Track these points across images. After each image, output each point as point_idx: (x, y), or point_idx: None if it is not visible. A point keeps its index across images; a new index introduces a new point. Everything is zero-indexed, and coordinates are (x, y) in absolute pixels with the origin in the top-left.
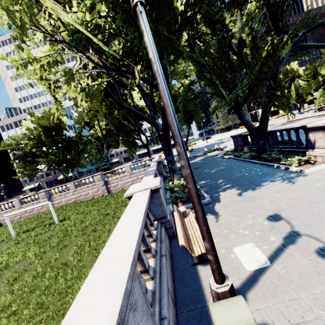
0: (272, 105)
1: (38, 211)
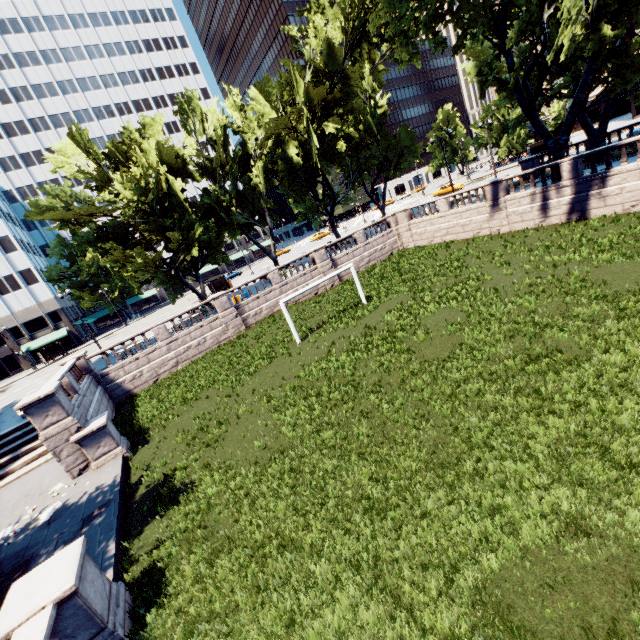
0: None
1: (215, 340)
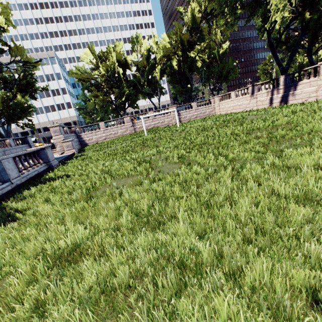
0: None
1: (121, 134)
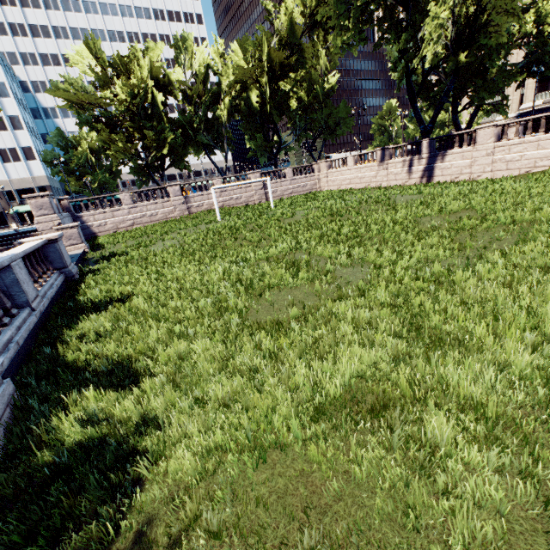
0: (494, 110)
1: (164, 216)
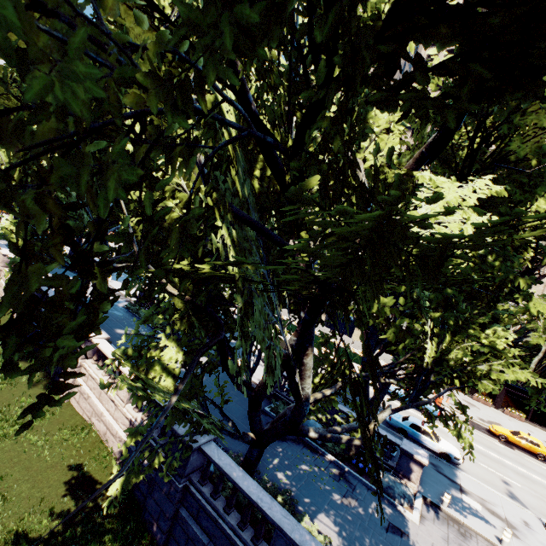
0: None
1: None
